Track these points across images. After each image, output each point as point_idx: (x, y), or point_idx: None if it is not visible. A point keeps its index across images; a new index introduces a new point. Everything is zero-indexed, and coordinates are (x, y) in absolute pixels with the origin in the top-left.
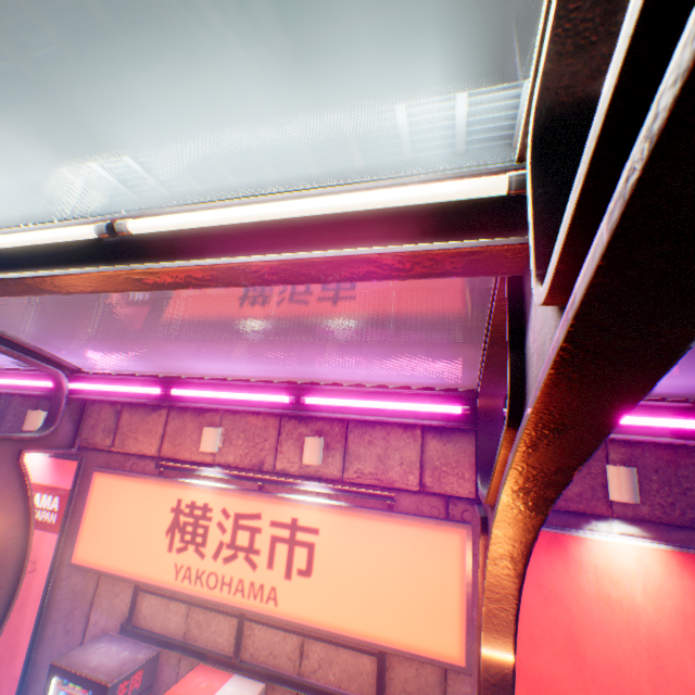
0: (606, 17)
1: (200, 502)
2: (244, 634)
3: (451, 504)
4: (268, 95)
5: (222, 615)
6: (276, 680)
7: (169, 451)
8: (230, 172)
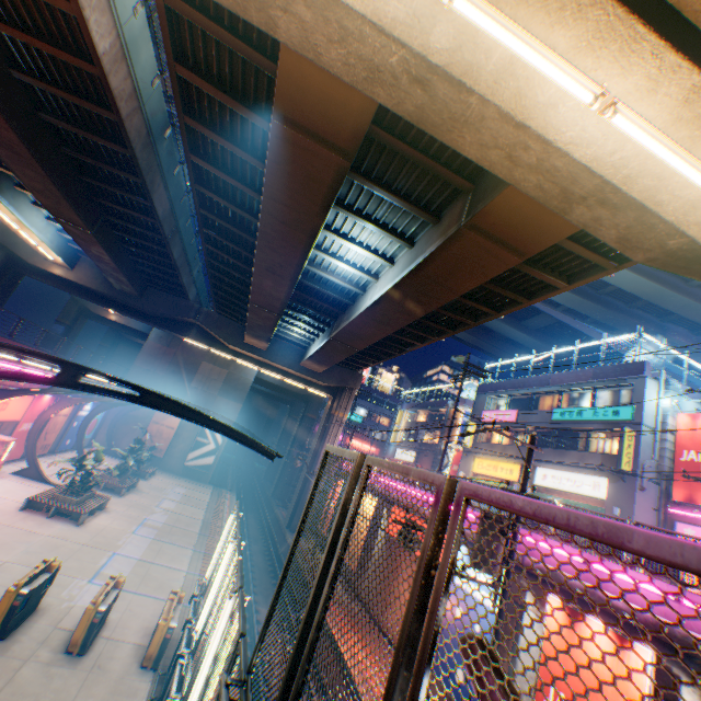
0: None
1: None
2: None
3: None
4: (76, 229)
5: None
6: None
7: None
8: None
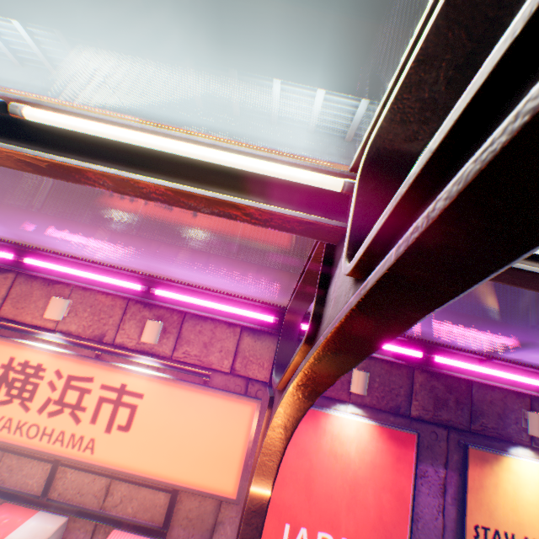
0: (421, 111)
1: (34, 362)
2: (56, 477)
3: (251, 384)
4: (174, 26)
5: (37, 461)
6: (79, 514)
7: (10, 312)
8: (123, 75)
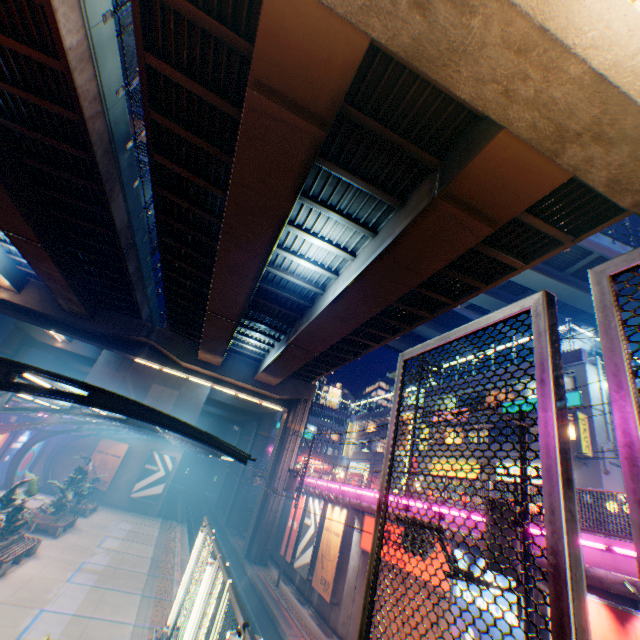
0: None
1: None
2: None
3: None
4: (26, 243)
5: None
6: None
7: None
8: None
